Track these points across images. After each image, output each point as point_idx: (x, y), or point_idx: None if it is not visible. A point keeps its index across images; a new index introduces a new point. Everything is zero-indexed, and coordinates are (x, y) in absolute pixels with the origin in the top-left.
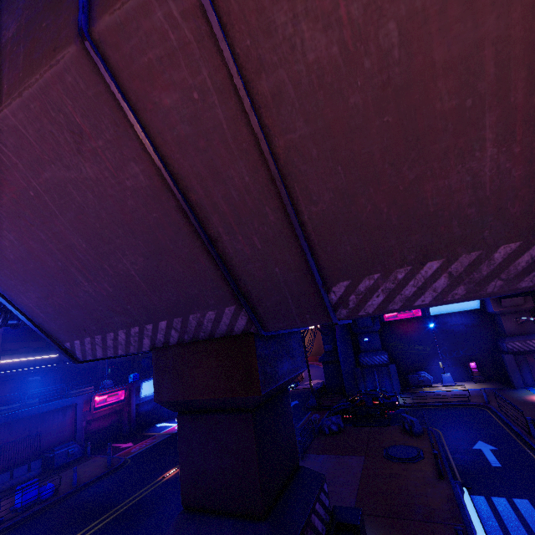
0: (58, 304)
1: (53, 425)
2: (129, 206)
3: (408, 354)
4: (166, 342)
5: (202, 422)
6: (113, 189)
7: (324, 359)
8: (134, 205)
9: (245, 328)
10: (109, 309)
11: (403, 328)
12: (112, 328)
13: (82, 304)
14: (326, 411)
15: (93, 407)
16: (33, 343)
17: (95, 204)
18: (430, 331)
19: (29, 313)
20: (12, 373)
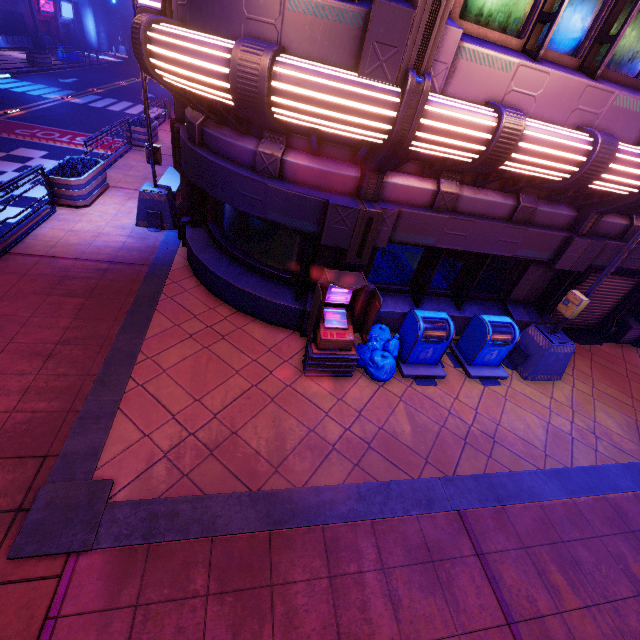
0: None
1: (22, 12)
2: None
3: None
4: None
5: None
6: None
7: None
8: None
9: None
10: None
11: None
12: None
13: None
14: None
15: (40, 8)
16: None
17: None
18: None
19: None
20: None
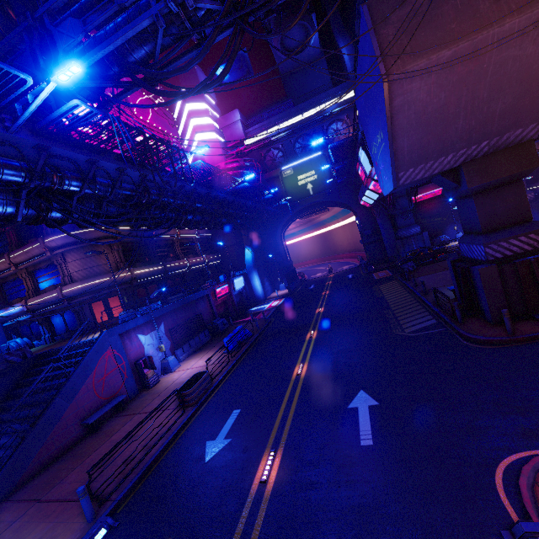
0: (427, 141)
1: (201, 309)
2: (532, 68)
3: (430, 225)
4: (475, 157)
5: (491, 194)
6: (533, 60)
7: (366, 241)
8: (535, 68)
9: (531, 137)
10: (458, 139)
11: (426, 207)
12: (447, 154)
13: (443, 138)
14: (385, 270)
15: (217, 296)
16: (140, 259)
17: (515, 69)
18: (447, 205)
19: (397, 152)
20: (143, 282)
